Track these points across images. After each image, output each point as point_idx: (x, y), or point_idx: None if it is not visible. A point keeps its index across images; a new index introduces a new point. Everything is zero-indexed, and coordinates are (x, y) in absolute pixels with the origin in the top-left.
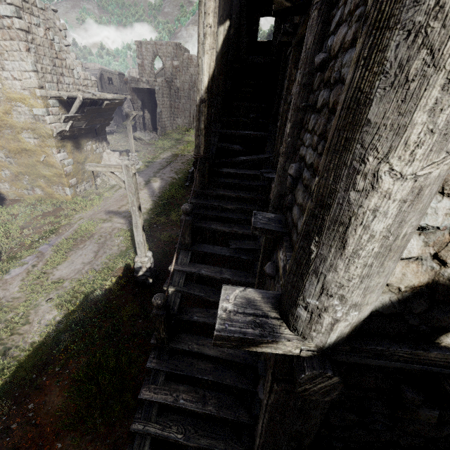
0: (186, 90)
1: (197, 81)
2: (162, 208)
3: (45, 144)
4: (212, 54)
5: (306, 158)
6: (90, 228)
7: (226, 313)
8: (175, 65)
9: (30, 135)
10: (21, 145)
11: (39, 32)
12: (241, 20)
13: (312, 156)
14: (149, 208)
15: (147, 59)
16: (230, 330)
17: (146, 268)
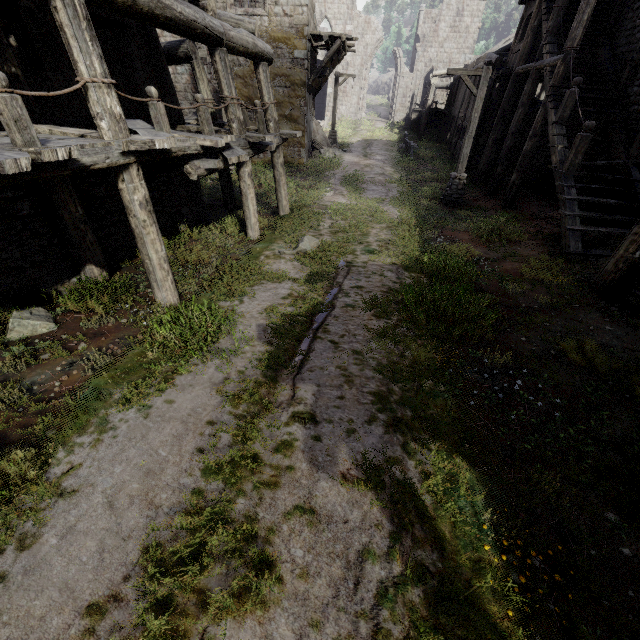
0: (357, 66)
1: None
2: (406, 172)
3: (295, 94)
4: None
5: None
6: (357, 178)
7: None
8: (347, 30)
9: (282, 83)
10: None
11: None
12: None
13: None
14: (394, 171)
15: None
16: None
17: (462, 185)
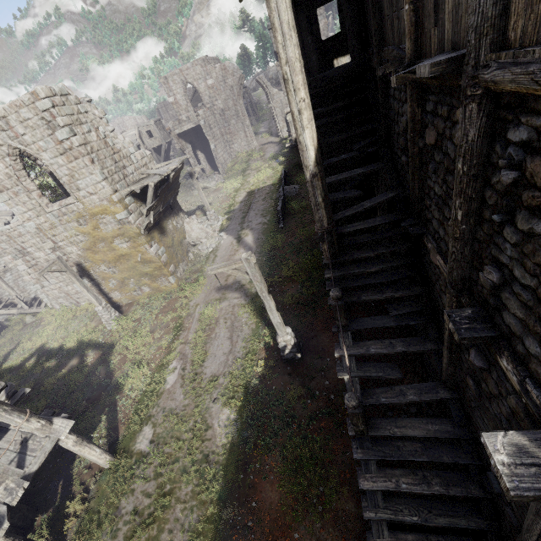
0: (232, 107)
1: (302, 158)
2: (269, 265)
3: (137, 244)
4: (312, 126)
5: (513, 271)
6: (211, 314)
7: (506, 467)
8: (210, 84)
9: (121, 240)
10: (117, 252)
11: (93, 137)
12: (304, 37)
13: (528, 279)
14: None
15: (178, 93)
16: (523, 487)
17: (291, 345)
